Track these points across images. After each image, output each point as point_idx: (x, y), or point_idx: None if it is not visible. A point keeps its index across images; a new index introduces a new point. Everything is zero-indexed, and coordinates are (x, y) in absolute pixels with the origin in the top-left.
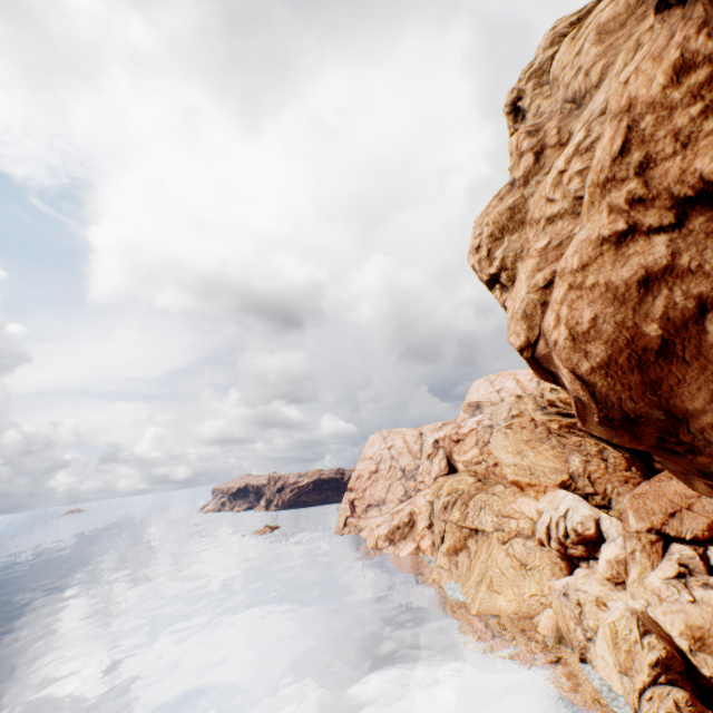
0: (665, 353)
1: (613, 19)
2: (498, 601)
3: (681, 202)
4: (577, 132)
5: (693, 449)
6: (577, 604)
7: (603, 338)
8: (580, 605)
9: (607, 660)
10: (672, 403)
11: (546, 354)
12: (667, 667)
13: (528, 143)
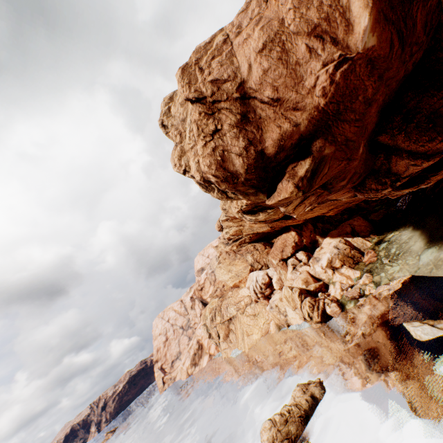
0: (223, 162)
1: (182, 102)
2: (254, 337)
3: (211, 135)
4: (187, 127)
5: (237, 178)
6: (276, 306)
7: (213, 164)
8: (277, 306)
9: (293, 316)
10: (229, 170)
11: (206, 176)
12: (302, 294)
13: (176, 133)
